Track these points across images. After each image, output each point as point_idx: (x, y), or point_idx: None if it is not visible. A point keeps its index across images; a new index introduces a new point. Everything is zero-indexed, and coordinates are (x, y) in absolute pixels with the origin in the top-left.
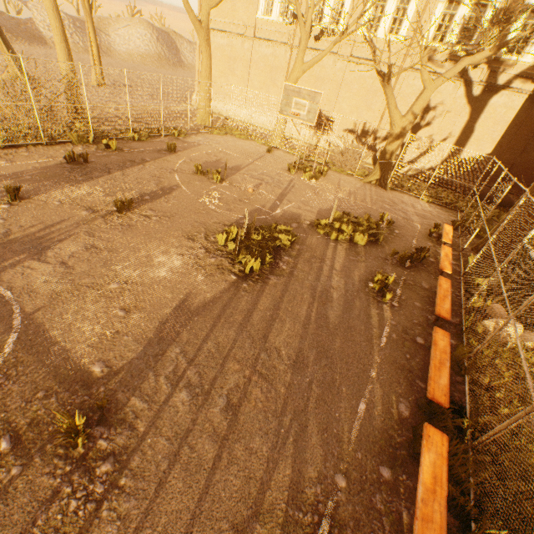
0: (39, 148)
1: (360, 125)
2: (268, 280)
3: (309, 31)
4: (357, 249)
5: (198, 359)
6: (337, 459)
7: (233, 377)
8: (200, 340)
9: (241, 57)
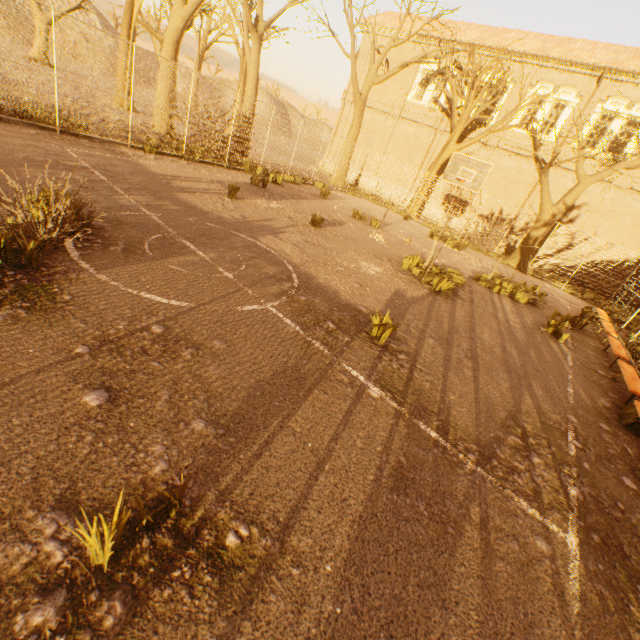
0: (222, 169)
1: (496, 212)
2: (455, 300)
3: (465, 117)
4: (519, 304)
5: (430, 326)
6: (563, 408)
7: (461, 344)
8: (424, 317)
9: (381, 132)
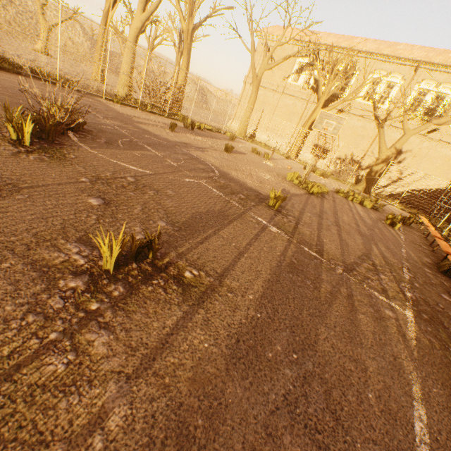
0: (164, 118)
1: (348, 156)
2: (323, 199)
3: (327, 91)
4: (366, 208)
5: (307, 208)
6: (399, 258)
7: (328, 219)
8: (303, 203)
9: (270, 103)
